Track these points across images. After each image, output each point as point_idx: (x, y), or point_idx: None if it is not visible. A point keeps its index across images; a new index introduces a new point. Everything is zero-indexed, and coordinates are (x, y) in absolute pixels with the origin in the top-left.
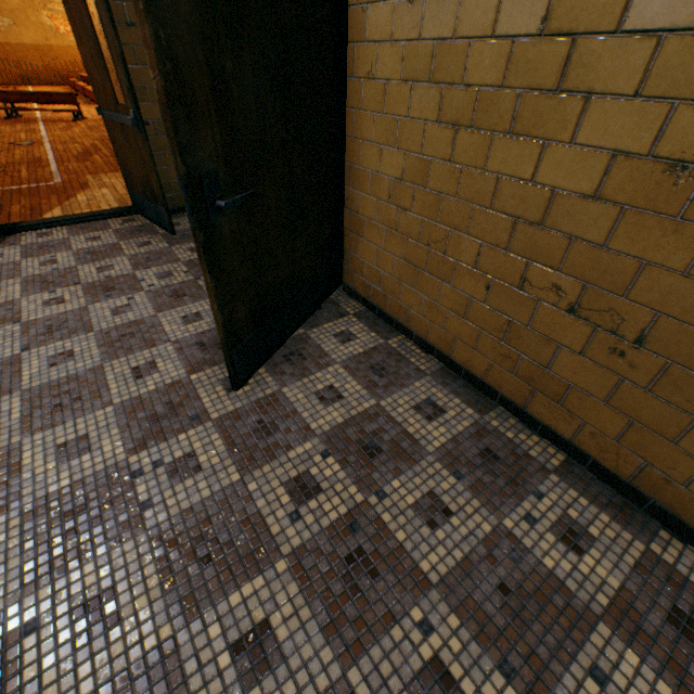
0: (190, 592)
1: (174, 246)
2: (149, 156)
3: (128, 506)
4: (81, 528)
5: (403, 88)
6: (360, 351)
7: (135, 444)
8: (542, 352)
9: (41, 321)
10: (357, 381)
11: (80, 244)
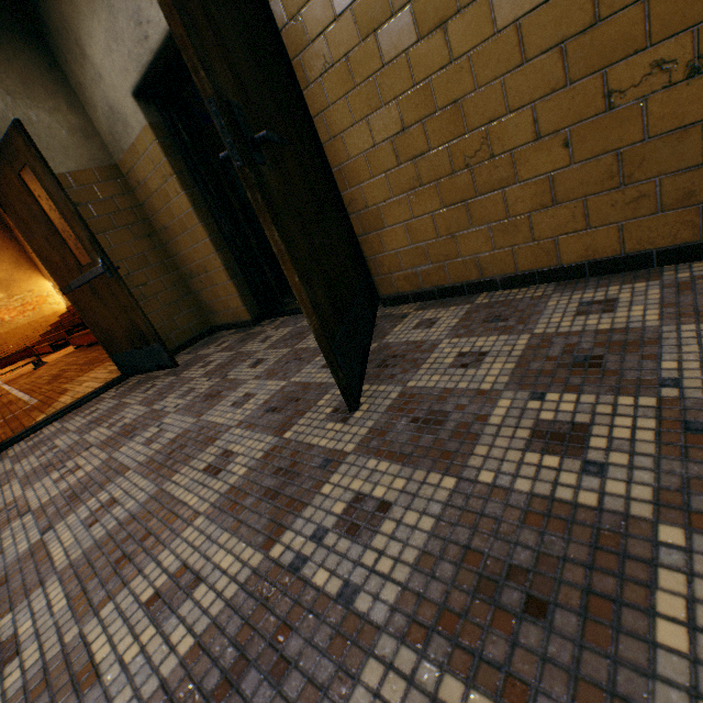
0: (572, 684)
1: (181, 374)
2: (128, 296)
3: (318, 616)
4: (259, 701)
5: (367, 45)
6: (456, 322)
7: (263, 535)
8: (684, 151)
9: (58, 496)
10: (483, 336)
11: (78, 423)
